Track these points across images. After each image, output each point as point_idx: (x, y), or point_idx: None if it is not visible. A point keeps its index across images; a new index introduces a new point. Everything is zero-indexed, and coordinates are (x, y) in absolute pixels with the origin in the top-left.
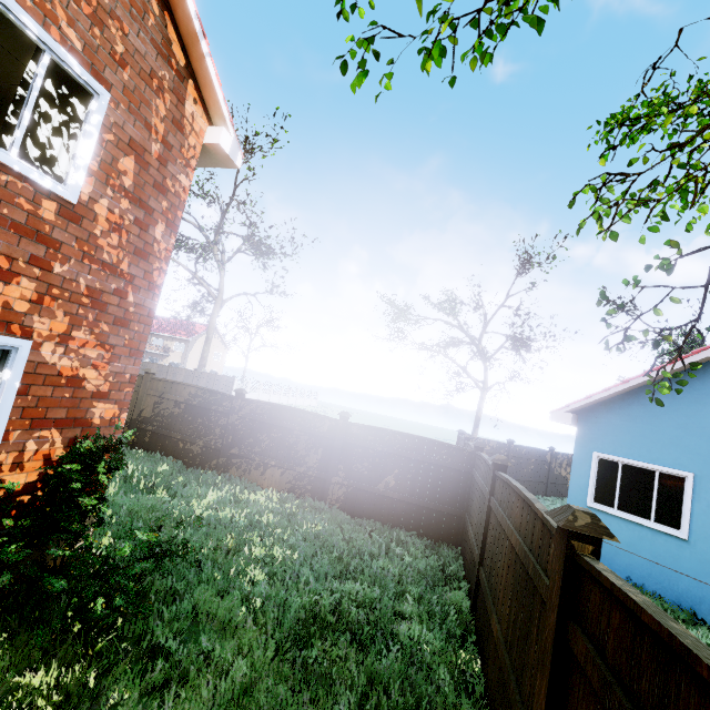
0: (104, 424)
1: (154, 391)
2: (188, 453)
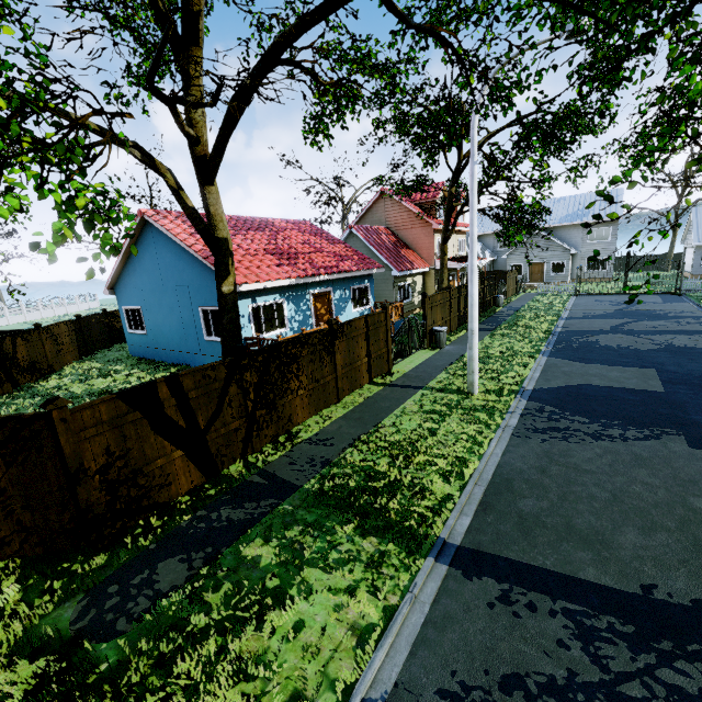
0: None
1: None
2: None
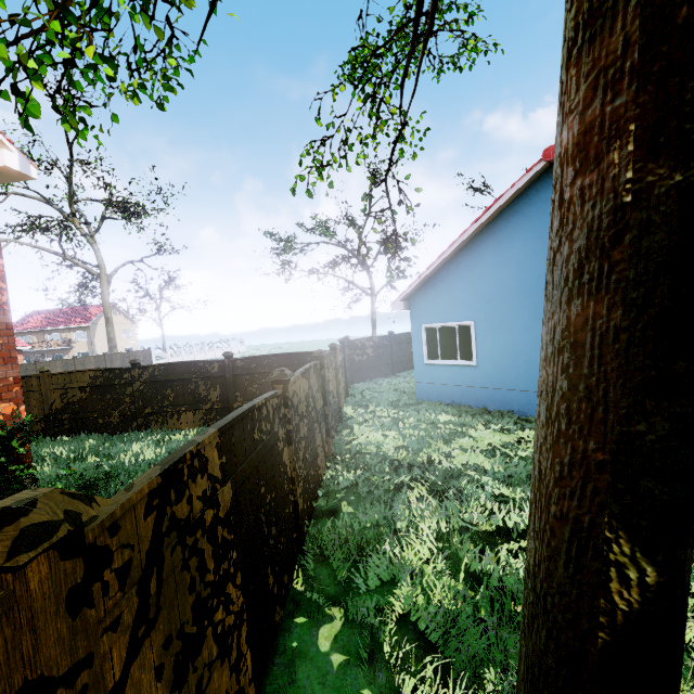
0: (8, 418)
1: (56, 385)
2: (109, 425)
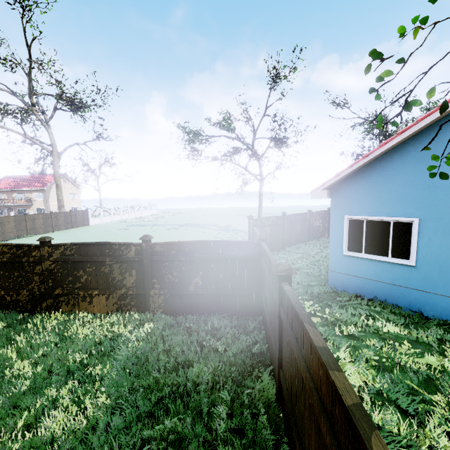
0: None
1: None
2: (17, 303)
